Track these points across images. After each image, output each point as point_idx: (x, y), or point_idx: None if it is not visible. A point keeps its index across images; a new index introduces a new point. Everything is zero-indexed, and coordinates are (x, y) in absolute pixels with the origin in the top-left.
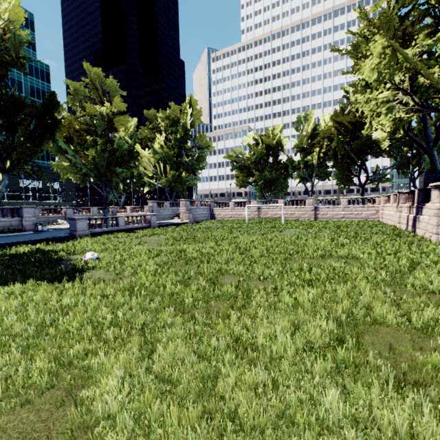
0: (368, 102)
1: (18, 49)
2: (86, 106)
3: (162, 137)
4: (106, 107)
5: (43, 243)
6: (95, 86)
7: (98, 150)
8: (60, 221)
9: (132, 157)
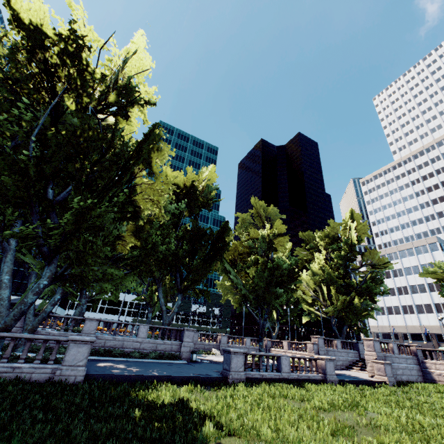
0: None
1: (209, 195)
2: (251, 230)
3: (322, 256)
4: (268, 228)
5: (191, 383)
6: (258, 213)
7: (258, 269)
8: (214, 350)
9: (291, 277)
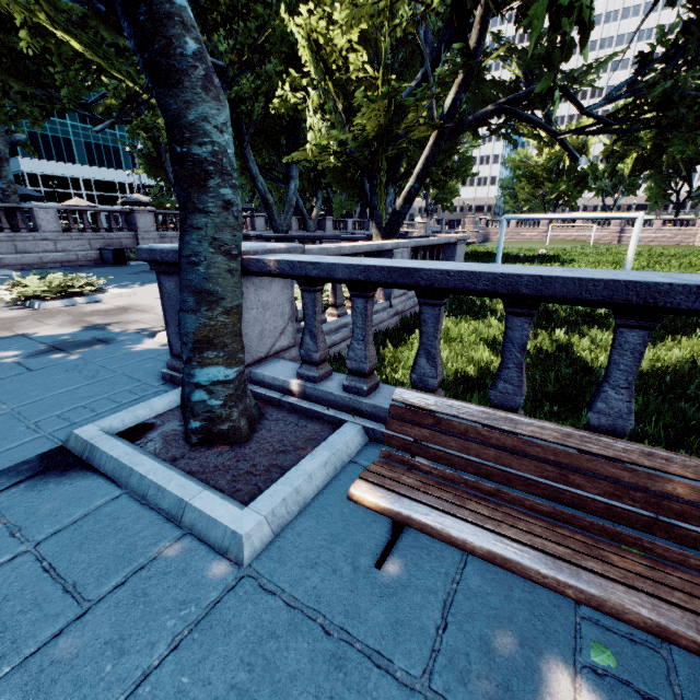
0: None
1: None
2: None
3: None
4: None
5: None
6: None
7: None
8: None
9: None
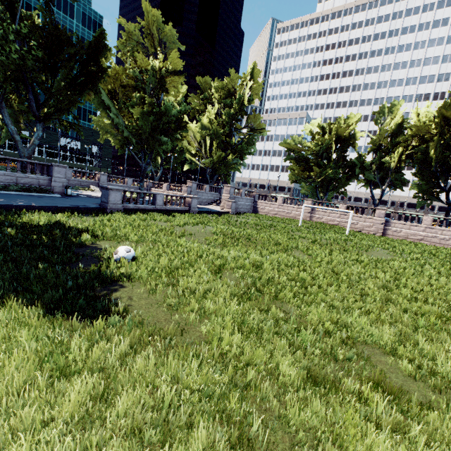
0: None
1: None
2: (138, 56)
3: (214, 110)
4: (161, 60)
5: (68, 212)
6: (151, 33)
7: (144, 111)
8: (93, 187)
9: (179, 127)
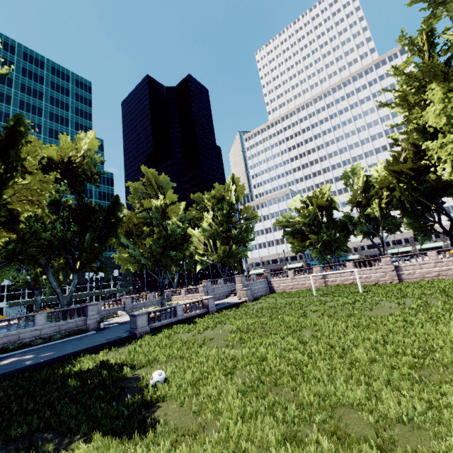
0: (439, 147)
1: (93, 169)
2: (144, 202)
3: (210, 215)
4: (160, 199)
5: (105, 347)
6: (150, 184)
7: (154, 239)
8: (120, 312)
9: (184, 240)
